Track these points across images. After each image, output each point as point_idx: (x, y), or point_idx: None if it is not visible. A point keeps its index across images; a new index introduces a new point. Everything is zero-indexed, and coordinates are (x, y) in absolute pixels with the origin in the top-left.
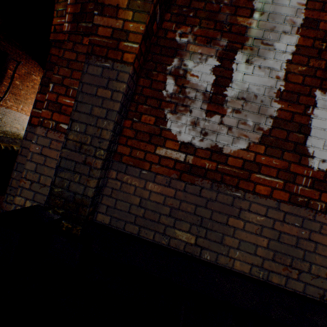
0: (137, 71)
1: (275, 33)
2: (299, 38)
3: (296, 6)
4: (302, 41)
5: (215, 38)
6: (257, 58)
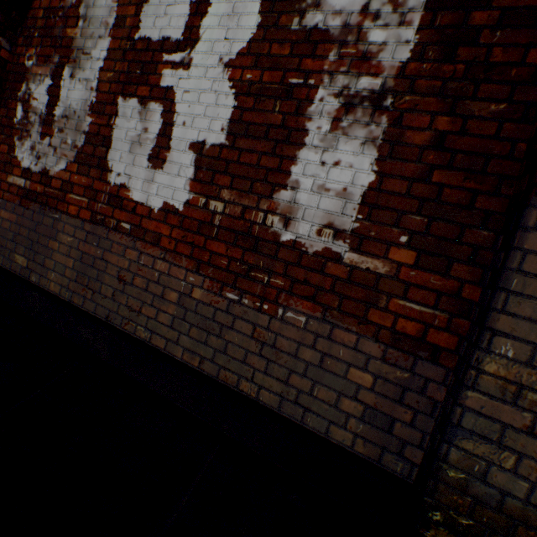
0: None
1: (94, 40)
2: (111, 41)
3: (111, 5)
4: (113, 44)
5: (51, 56)
6: (79, 71)
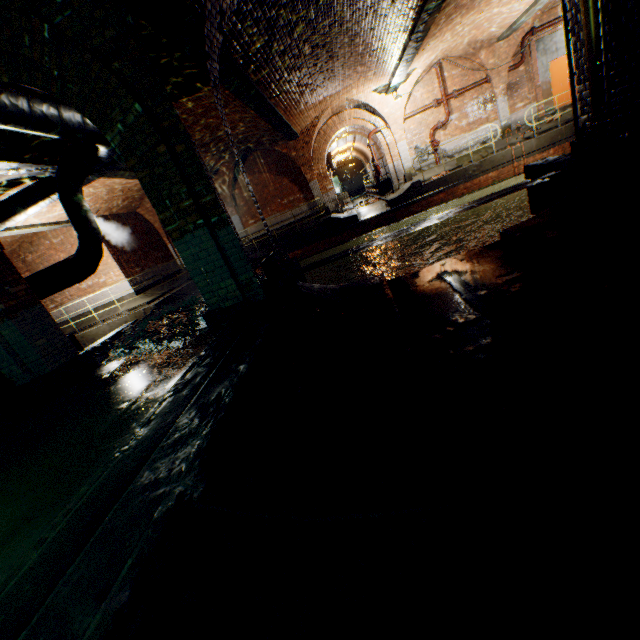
0: None
1: None
2: None
3: None
4: None
5: None
6: None
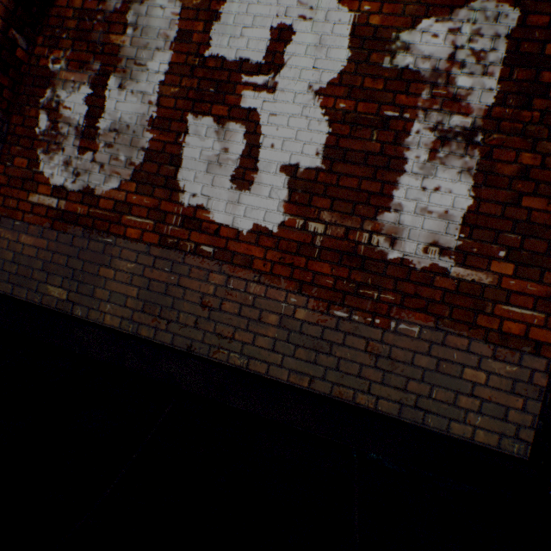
0: (3, 108)
1: (149, 51)
2: (173, 55)
3: (170, 17)
4: (176, 58)
5: (89, 62)
6: (130, 82)
